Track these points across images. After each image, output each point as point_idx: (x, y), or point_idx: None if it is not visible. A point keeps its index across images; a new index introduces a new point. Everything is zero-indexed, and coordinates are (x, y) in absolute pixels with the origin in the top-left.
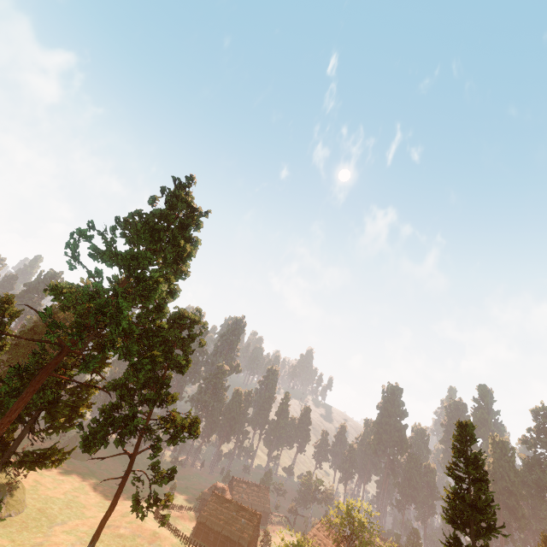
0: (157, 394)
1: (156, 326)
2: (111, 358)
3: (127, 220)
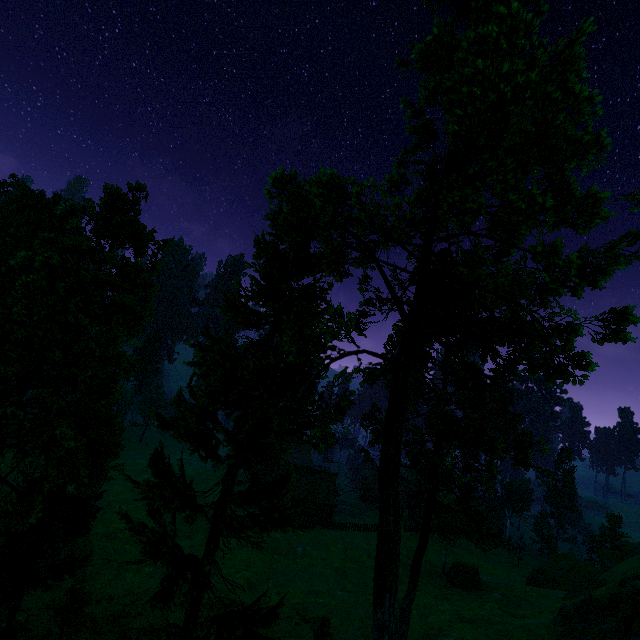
0: (508, 392)
1: (495, 284)
2: (497, 344)
3: (444, 40)
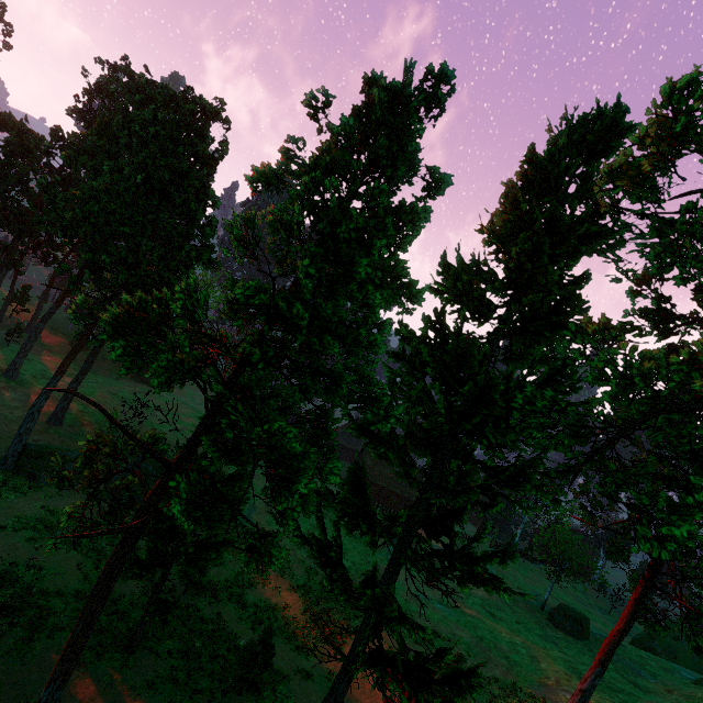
0: None
1: None
2: None
3: None
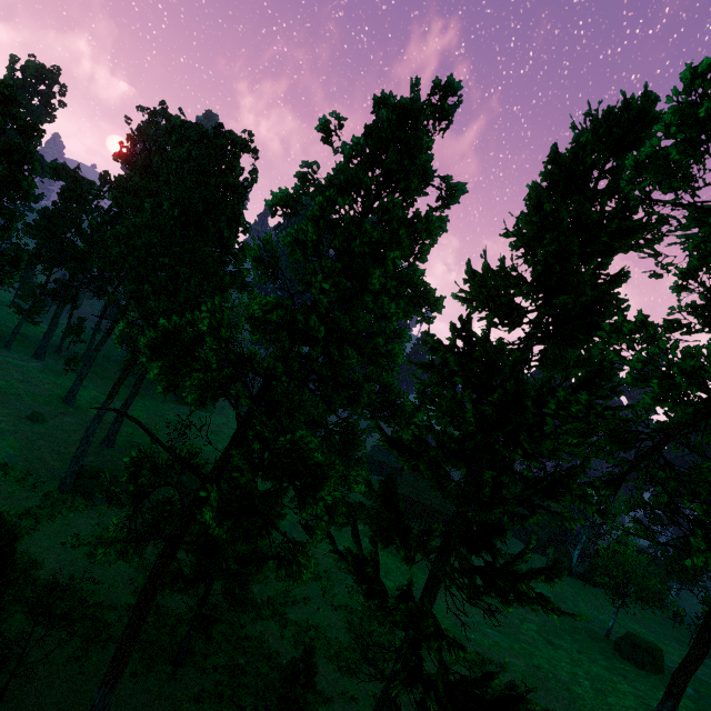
0: None
1: None
2: None
3: None
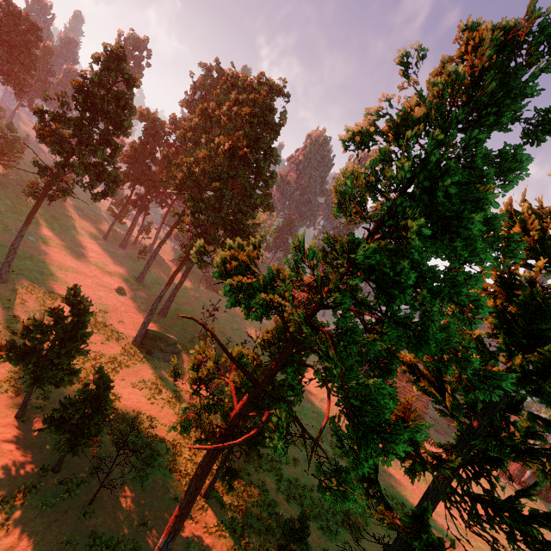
0: None
1: None
2: None
3: None
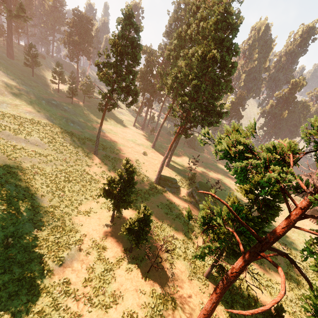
0: None
1: None
2: None
3: None
